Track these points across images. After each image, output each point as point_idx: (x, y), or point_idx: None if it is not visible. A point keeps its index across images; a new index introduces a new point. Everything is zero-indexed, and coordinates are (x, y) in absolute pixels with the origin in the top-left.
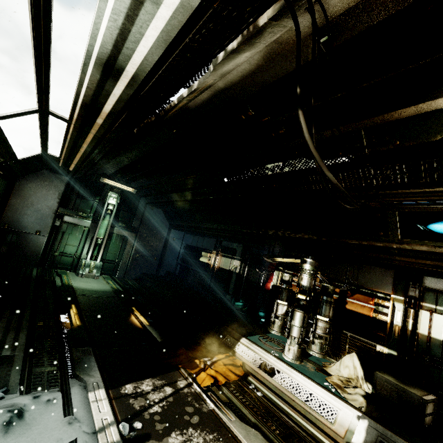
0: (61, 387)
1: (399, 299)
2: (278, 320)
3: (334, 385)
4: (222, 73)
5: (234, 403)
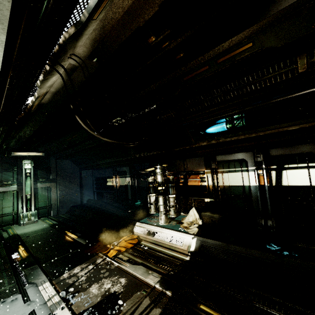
0: (20, 291)
1: (208, 171)
2: (152, 205)
3: (183, 228)
4: (48, 86)
5: (131, 258)
